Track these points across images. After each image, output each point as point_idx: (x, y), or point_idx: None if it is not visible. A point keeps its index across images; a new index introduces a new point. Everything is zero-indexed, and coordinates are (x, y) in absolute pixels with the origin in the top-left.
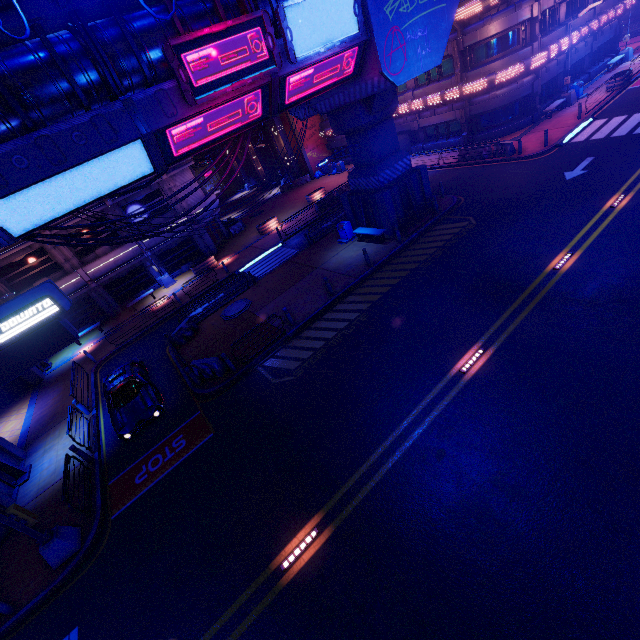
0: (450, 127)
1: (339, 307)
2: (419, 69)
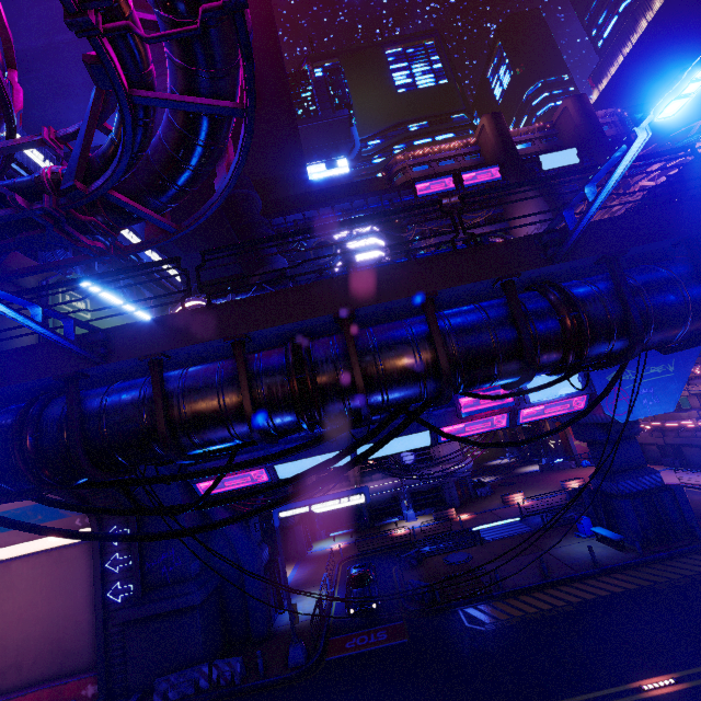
0: None
1: (549, 591)
2: (646, 413)
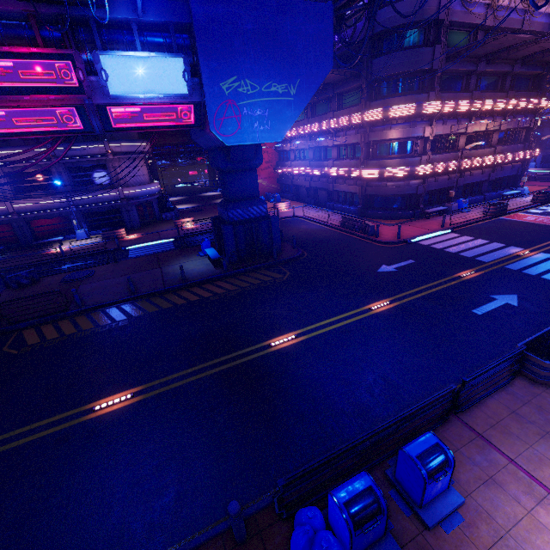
0: (354, 197)
1: (125, 306)
2: (255, 139)
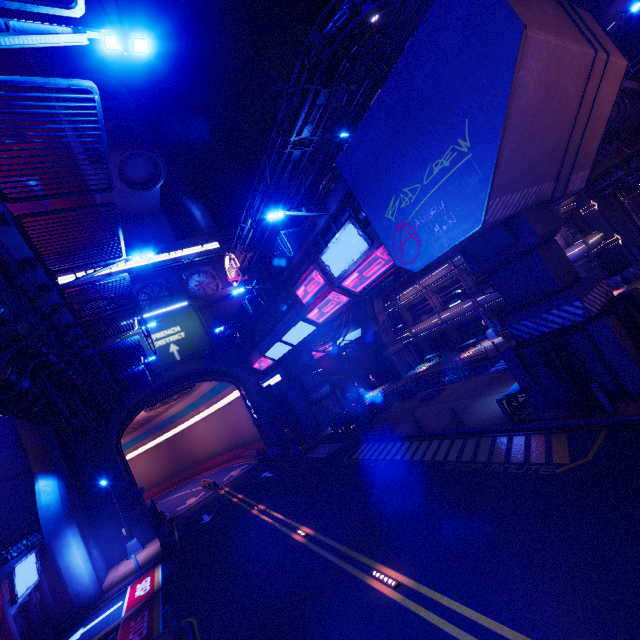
0: None
1: (405, 444)
2: (442, 246)
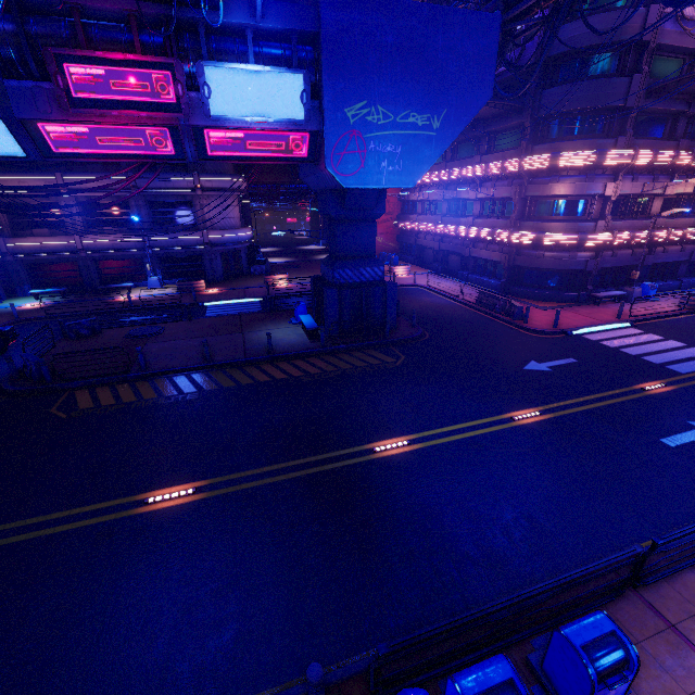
0: (497, 268)
1: (196, 375)
2: (380, 181)
